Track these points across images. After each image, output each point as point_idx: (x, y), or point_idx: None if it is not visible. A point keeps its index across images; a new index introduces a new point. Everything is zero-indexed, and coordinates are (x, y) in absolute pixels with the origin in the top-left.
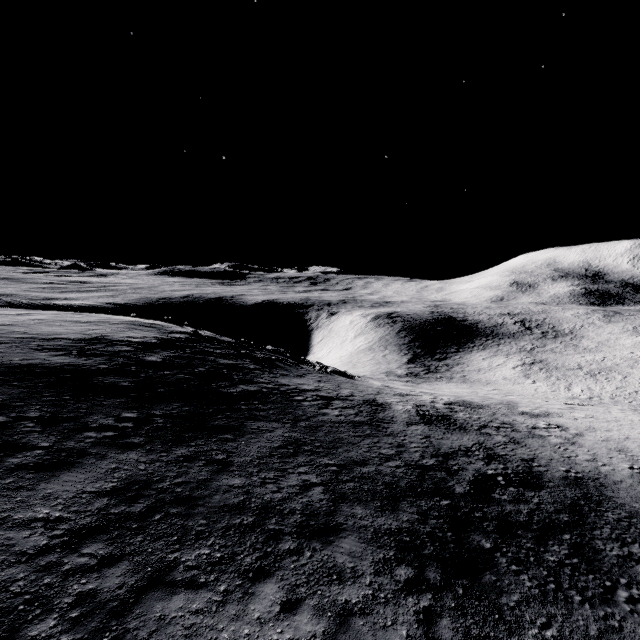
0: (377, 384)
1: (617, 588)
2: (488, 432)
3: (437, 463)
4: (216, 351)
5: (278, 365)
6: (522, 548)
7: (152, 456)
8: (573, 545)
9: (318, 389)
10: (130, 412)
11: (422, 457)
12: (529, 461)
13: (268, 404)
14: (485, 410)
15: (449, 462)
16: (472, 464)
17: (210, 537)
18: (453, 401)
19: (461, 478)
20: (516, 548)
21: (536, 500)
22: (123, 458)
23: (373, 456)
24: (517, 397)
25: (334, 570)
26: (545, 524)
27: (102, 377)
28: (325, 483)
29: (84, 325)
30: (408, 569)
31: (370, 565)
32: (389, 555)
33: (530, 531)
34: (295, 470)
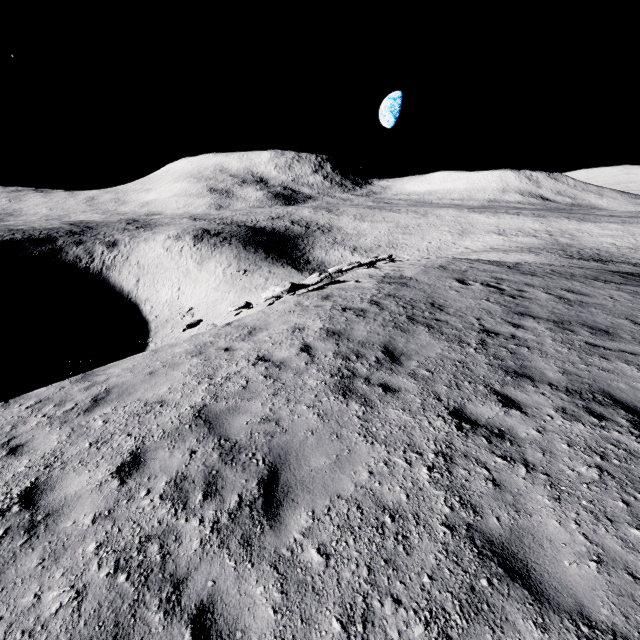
0: None
1: None
2: None
3: None
4: None
5: None
6: None
7: None
8: None
9: None
10: None
11: None
12: None
13: None
14: None
15: None
16: None
17: None
18: None
19: None
20: None
21: None
22: None
23: None
24: None
25: None
26: None
27: None
28: None
29: (531, 266)
30: None
31: None
32: None
33: None
34: None
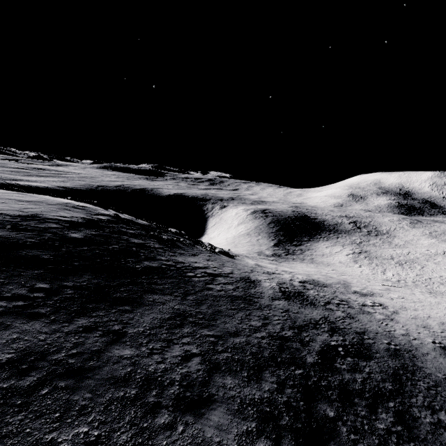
0: (251, 263)
1: None
2: (331, 308)
3: (293, 334)
4: (130, 231)
5: (178, 245)
6: (358, 416)
7: (54, 326)
8: (397, 413)
9: (206, 267)
10: (44, 283)
11: (282, 329)
12: (361, 334)
13: (165, 279)
14: (328, 288)
15: (302, 334)
16: (319, 336)
17: (91, 413)
18: (306, 280)
19: (311, 348)
20: (354, 416)
21: (367, 369)
22: (26, 328)
23: (244, 328)
24: (348, 277)
25: (202, 445)
26: (375, 392)
27: (27, 250)
28: (203, 353)
29: (24, 204)
30: (267, 442)
31: (234, 439)
32: (251, 427)
33: (364, 399)
34: (179, 341)
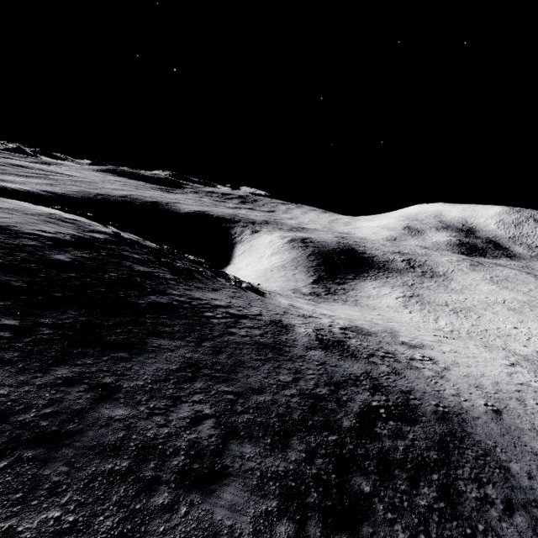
0: (285, 303)
1: (476, 536)
2: (375, 361)
3: (329, 392)
4: (134, 256)
5: (195, 277)
6: (397, 491)
7: (22, 377)
8: (440, 486)
9: (229, 306)
10: (12, 319)
11: (316, 385)
12: (407, 393)
13: (176, 319)
14: (373, 338)
15: (340, 392)
16: (359, 394)
17: (67, 492)
18: (347, 326)
19: (349, 410)
20: (392, 491)
21: (411, 436)
22: None
23: (271, 383)
24: (396, 324)
25: (209, 531)
26: (418, 463)
27: None
28: (218, 415)
29: None
30: (289, 524)
31: (250, 521)
32: (272, 506)
33: (405, 471)
34: (189, 398)
